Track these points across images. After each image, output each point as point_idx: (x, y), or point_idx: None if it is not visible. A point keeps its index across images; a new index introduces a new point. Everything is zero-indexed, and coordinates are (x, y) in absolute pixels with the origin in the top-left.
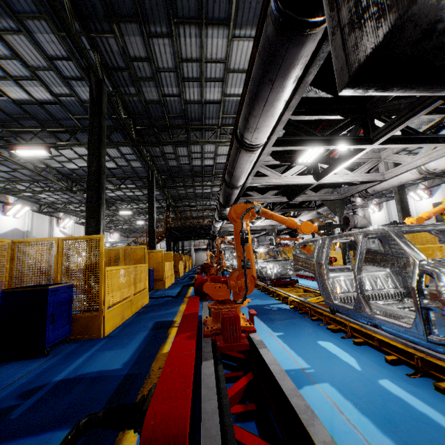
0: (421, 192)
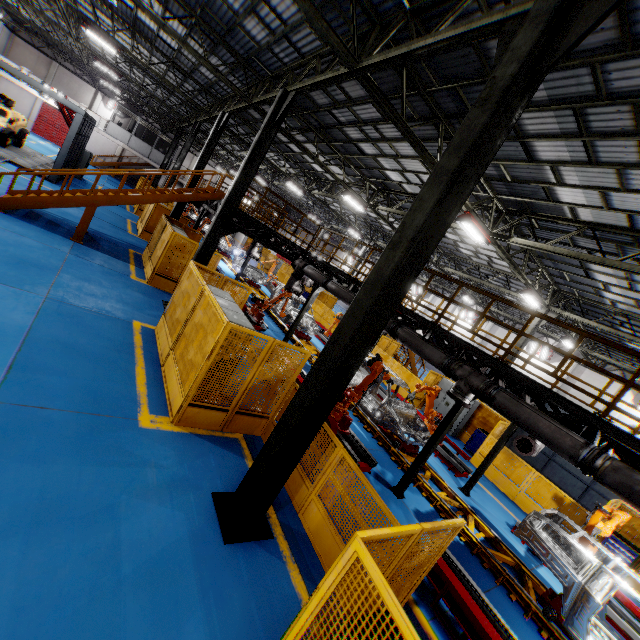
0: (471, 316)
